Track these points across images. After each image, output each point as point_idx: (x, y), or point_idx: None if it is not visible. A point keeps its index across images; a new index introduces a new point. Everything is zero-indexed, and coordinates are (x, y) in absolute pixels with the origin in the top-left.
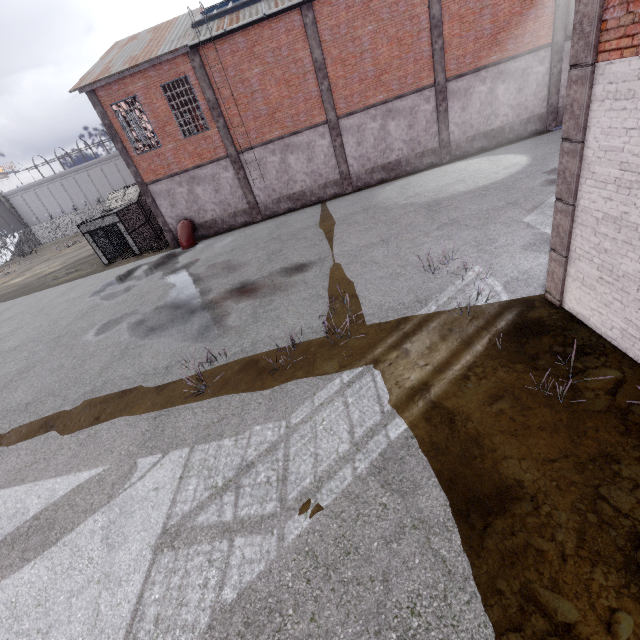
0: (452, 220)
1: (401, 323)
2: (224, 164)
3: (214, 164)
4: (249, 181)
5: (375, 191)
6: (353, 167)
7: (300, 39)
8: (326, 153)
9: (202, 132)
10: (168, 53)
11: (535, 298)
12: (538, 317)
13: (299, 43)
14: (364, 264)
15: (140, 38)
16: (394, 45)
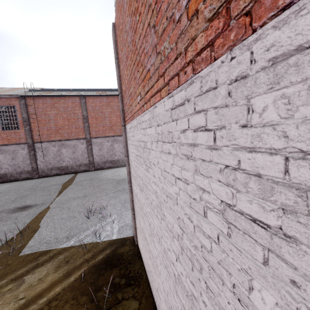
0: (123, 189)
1: (42, 254)
2: (23, 146)
3: (16, 145)
4: (36, 157)
5: (103, 171)
6: (96, 159)
7: (78, 106)
8: (83, 151)
9: (14, 130)
10: (6, 95)
11: (129, 238)
12: (122, 252)
13: (77, 107)
14: (62, 208)
15: (3, 88)
16: (118, 118)
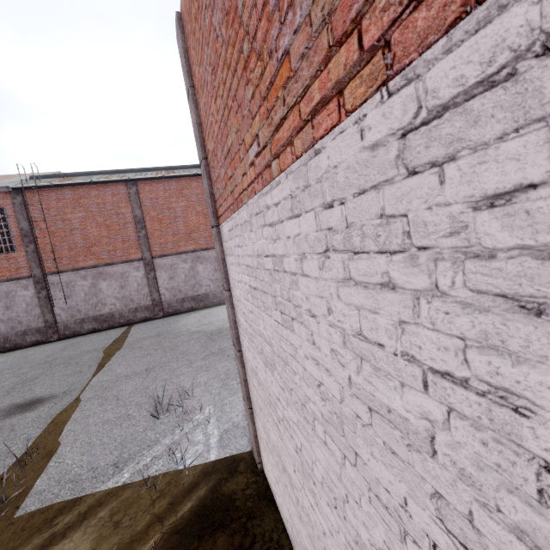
0: (220, 349)
1: (63, 511)
2: (25, 283)
3: (12, 282)
4: (51, 300)
5: (181, 317)
6: (165, 296)
7: (124, 201)
8: (140, 282)
9: (7, 253)
10: None
11: (243, 456)
12: (232, 491)
13: (123, 203)
14: (104, 400)
15: None
16: (201, 216)
